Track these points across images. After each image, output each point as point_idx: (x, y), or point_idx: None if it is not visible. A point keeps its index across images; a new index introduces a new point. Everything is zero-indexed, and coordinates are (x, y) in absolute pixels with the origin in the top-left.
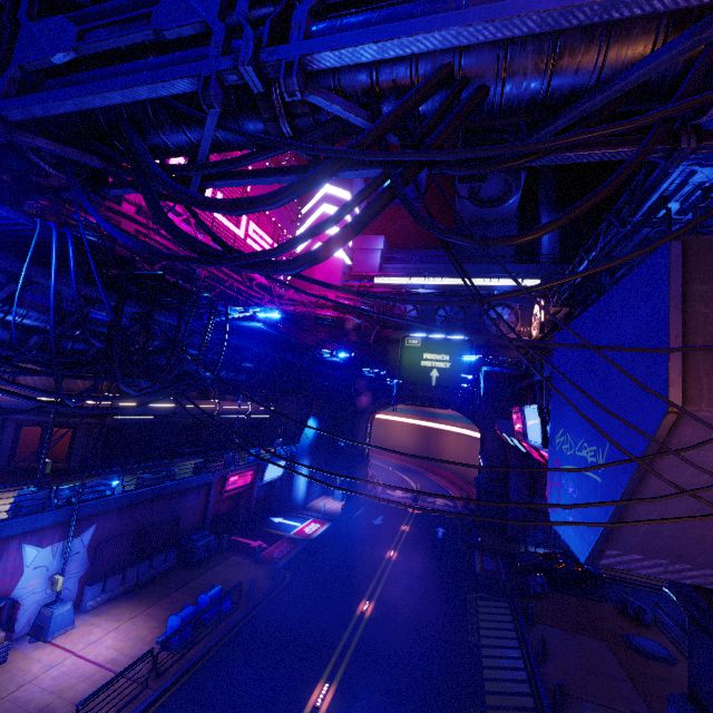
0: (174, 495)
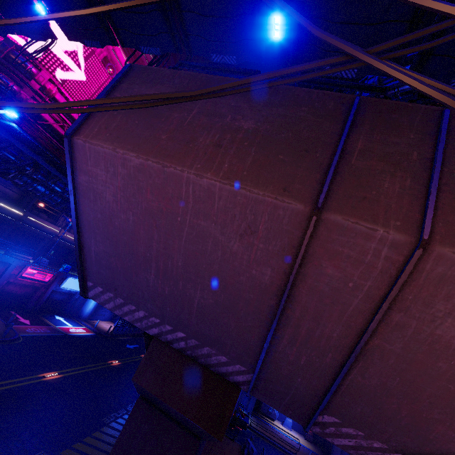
0: None
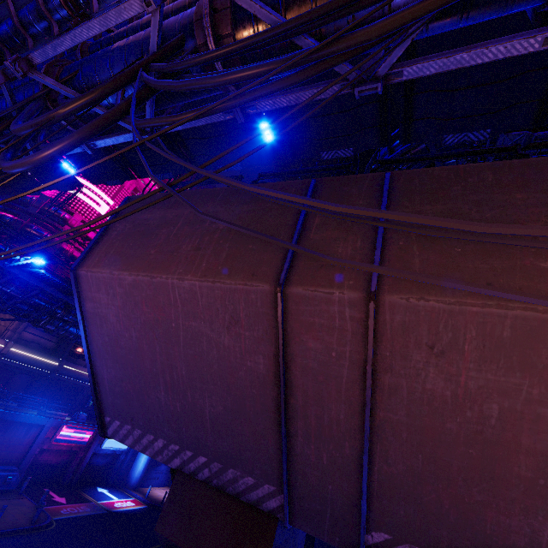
0: (3, 423)
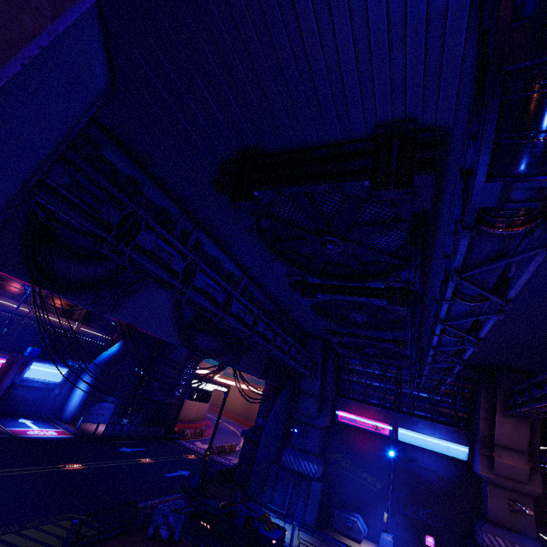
0: None
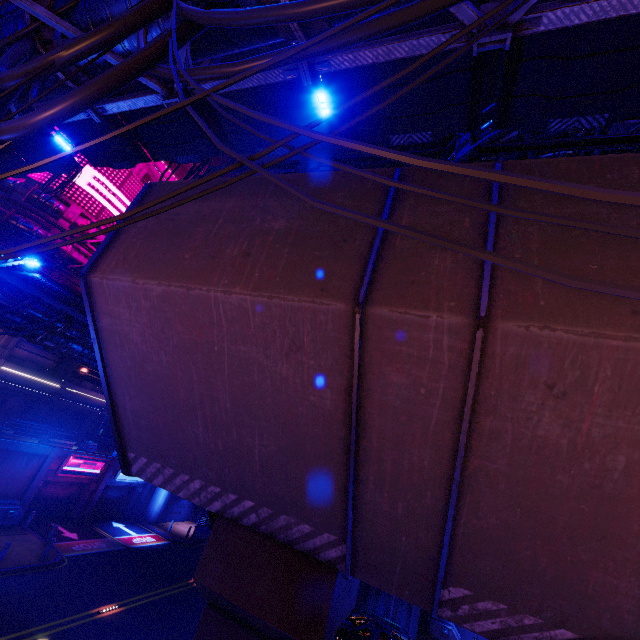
0: None
